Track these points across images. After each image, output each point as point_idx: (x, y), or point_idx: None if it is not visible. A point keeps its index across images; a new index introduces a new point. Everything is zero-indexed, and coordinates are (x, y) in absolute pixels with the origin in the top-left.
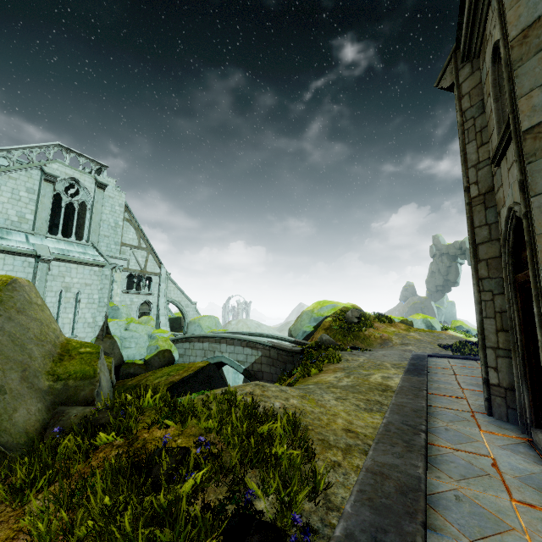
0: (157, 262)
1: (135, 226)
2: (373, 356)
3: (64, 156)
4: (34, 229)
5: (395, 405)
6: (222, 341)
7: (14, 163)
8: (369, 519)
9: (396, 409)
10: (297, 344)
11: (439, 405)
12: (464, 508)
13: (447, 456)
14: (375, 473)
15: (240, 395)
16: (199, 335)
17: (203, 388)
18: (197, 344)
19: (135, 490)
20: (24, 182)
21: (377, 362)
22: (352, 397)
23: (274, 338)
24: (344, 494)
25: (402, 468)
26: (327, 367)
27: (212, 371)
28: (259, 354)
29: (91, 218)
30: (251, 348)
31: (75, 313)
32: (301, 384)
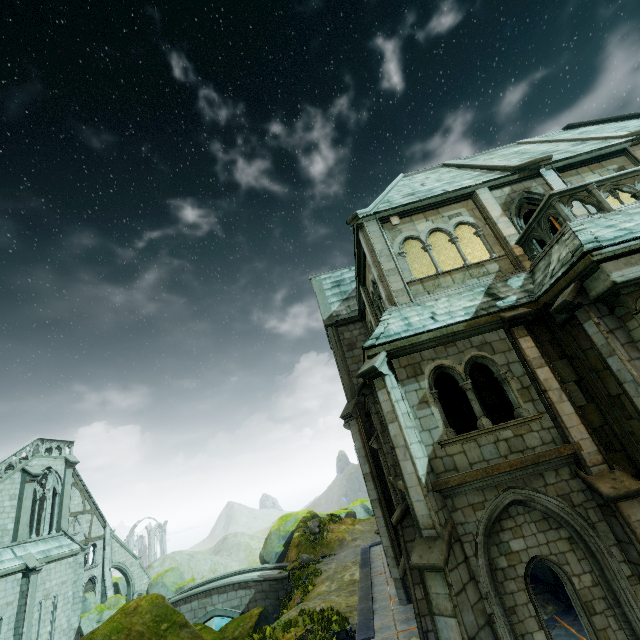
0: (102, 522)
1: (81, 487)
2: (339, 559)
3: (41, 447)
4: (16, 538)
5: (360, 588)
6: (213, 593)
7: (2, 475)
8: (362, 617)
9: (361, 589)
10: (278, 568)
11: (376, 580)
12: (381, 607)
13: (378, 598)
14: (361, 610)
15: (308, 608)
16: (186, 596)
17: (266, 624)
18: (184, 606)
19: (309, 639)
20: (8, 490)
21: (343, 564)
22: (342, 593)
23: (256, 570)
24: (355, 621)
25: (367, 606)
26: (316, 581)
27: (265, 611)
28: (253, 592)
29: (63, 503)
30: (245, 588)
31: (52, 623)
32: (306, 600)
